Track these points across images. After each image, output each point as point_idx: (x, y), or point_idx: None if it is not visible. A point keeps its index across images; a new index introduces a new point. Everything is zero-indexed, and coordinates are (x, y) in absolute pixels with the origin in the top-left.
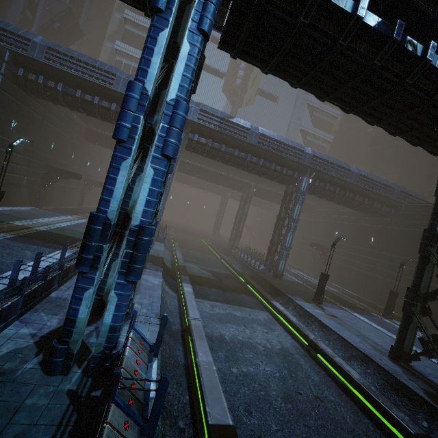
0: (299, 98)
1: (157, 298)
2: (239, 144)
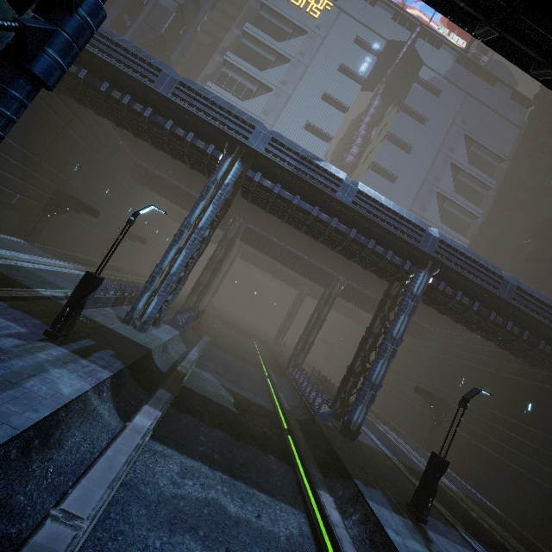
0: (426, 182)
1: (6, 431)
2: (322, 199)
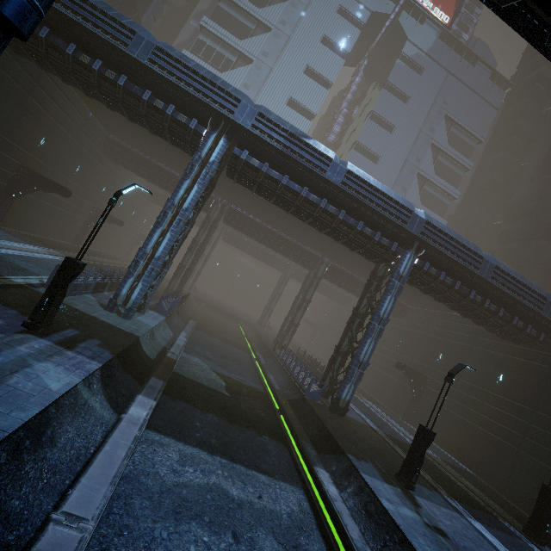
0: (407, 163)
1: None
2: (311, 179)
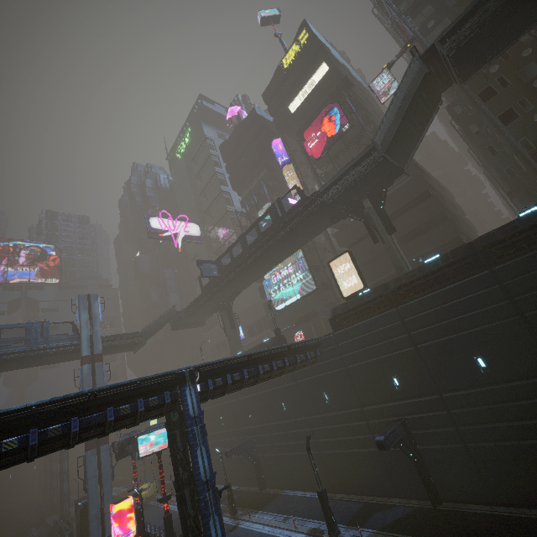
0: None
1: None
2: None
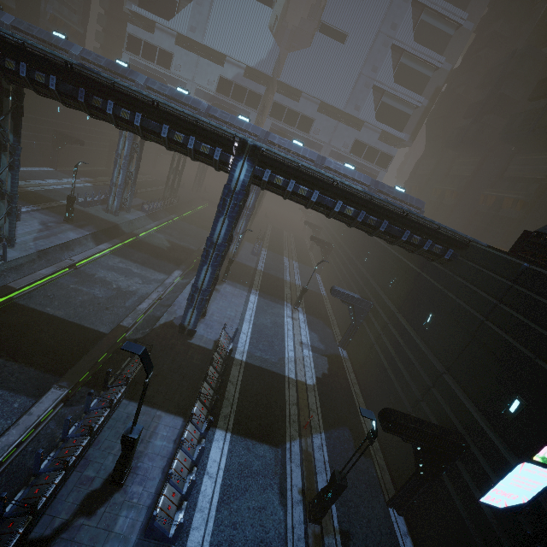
0: (380, 35)
1: (54, 244)
2: None
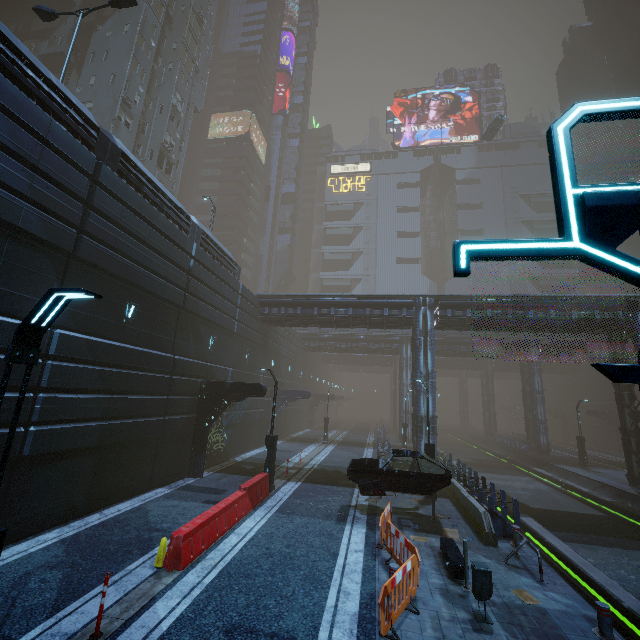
0: None
1: None
2: (457, 340)
